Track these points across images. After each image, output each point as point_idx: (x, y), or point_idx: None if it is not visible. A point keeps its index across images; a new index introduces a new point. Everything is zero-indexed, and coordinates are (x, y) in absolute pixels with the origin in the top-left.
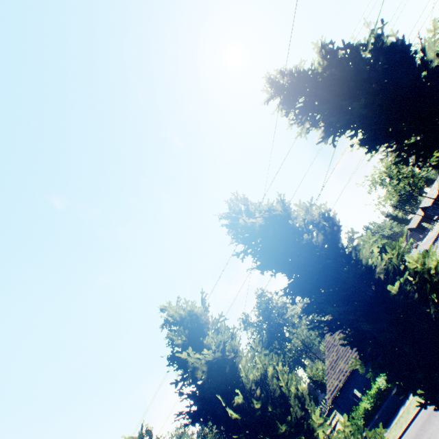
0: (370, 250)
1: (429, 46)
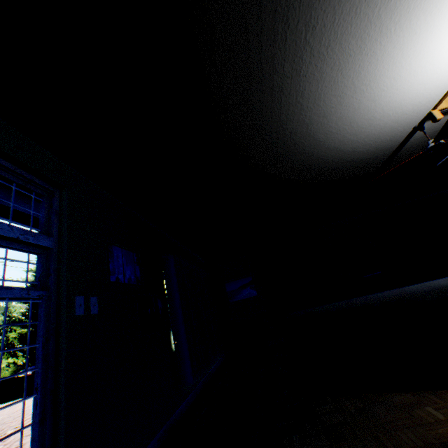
0: None
1: None
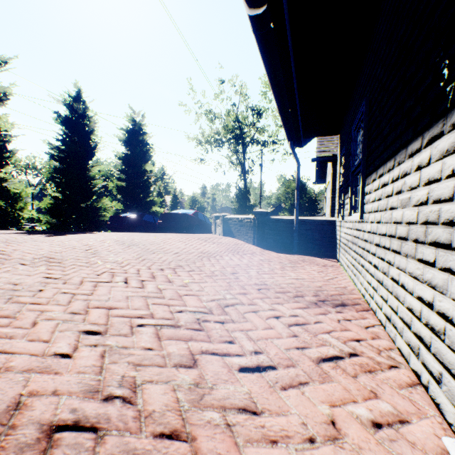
0: (98, 167)
1: (150, 167)
